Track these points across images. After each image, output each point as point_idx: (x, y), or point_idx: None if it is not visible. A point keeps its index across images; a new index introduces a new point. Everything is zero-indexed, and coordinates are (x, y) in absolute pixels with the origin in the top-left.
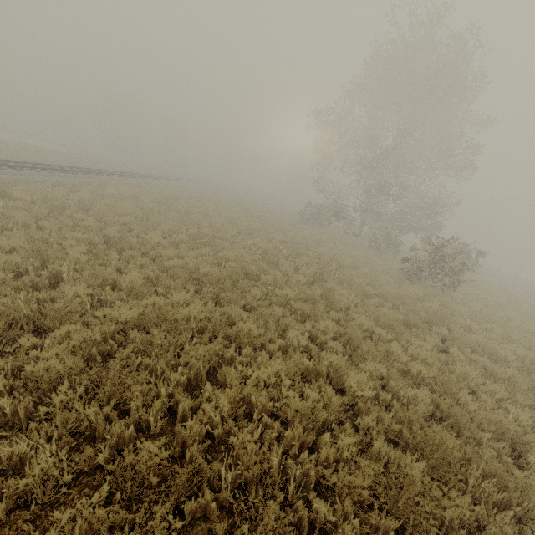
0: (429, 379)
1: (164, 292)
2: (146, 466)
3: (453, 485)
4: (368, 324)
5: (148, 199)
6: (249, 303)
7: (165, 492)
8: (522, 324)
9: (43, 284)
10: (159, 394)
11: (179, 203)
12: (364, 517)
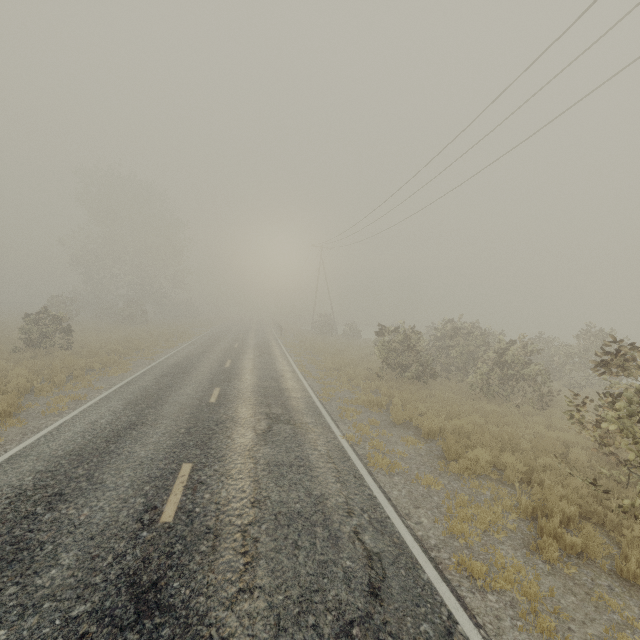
0: None
1: None
2: None
3: None
4: None
5: None
6: None
7: None
8: None
9: None
10: None
11: None
12: None
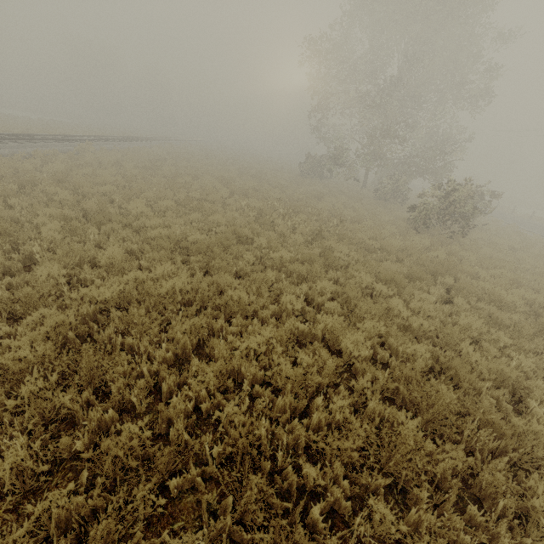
0: (430, 333)
1: (149, 265)
2: (123, 450)
3: (449, 436)
4: (368, 281)
5: (131, 164)
6: (242, 270)
7: (146, 473)
8: (533, 267)
9: (17, 268)
10: (143, 373)
11: (165, 166)
12: (354, 476)
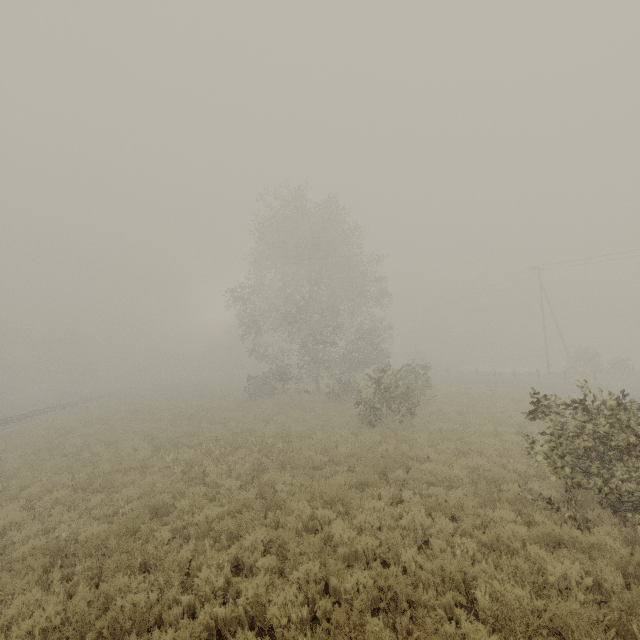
0: (378, 550)
1: (3, 607)
2: None
3: None
4: (307, 510)
5: (17, 452)
6: (153, 556)
7: None
8: (479, 427)
9: None
10: None
11: (68, 441)
12: None
